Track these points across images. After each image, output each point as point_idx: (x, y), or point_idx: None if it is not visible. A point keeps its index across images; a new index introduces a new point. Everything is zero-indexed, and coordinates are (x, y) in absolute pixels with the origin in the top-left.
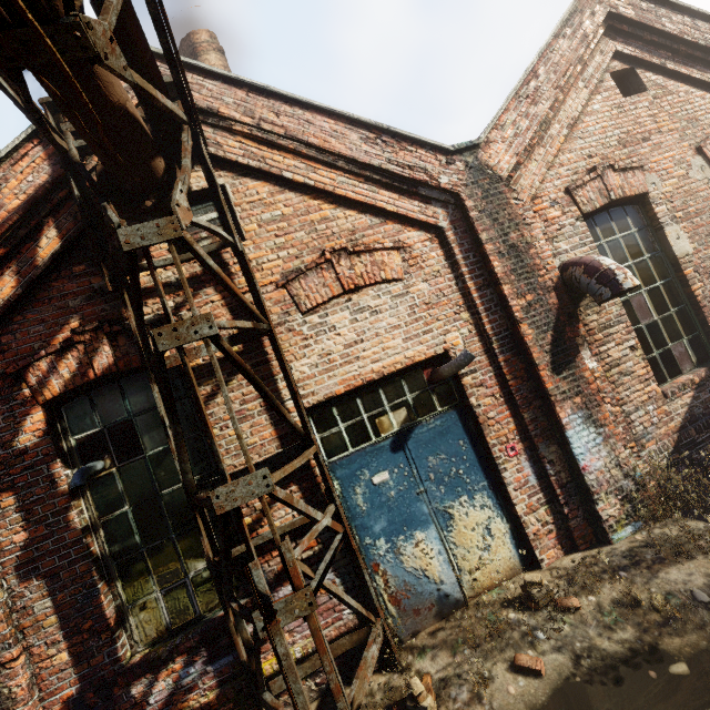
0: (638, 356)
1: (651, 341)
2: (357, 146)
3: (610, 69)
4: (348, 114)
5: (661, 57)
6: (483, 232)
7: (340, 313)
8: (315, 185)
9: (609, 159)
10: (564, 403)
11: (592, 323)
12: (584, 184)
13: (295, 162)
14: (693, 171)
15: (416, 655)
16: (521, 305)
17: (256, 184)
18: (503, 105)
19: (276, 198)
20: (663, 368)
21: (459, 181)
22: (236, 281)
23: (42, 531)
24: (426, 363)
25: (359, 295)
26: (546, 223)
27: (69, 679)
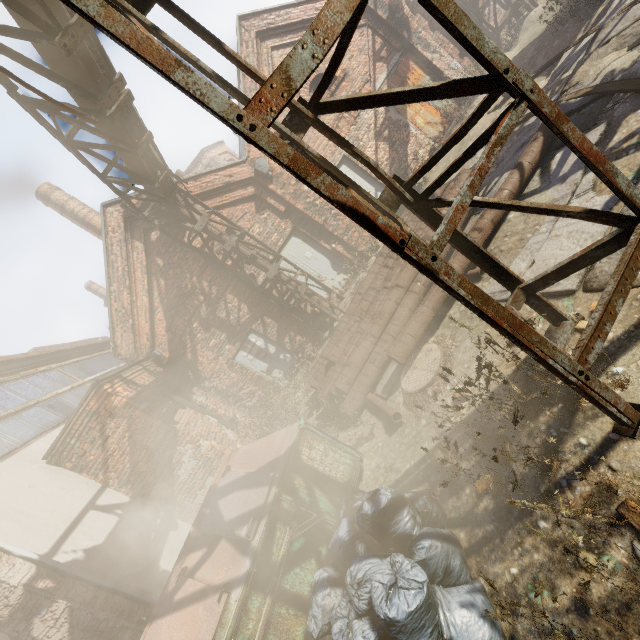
0: None
1: None
2: None
3: None
4: None
5: None
6: None
7: None
8: None
9: None
10: None
11: None
12: None
13: None
14: None
15: (523, 11)
16: None
17: None
18: None
19: None
20: None
21: None
22: None
23: (429, 20)
24: None
25: None
26: None
27: (456, 50)
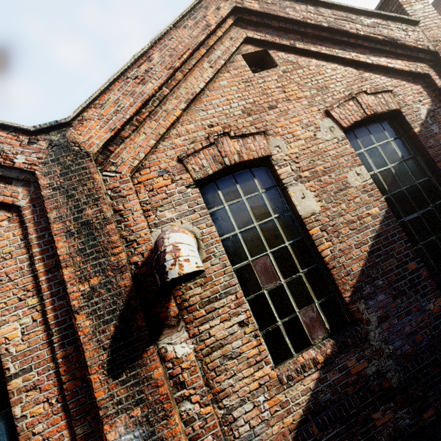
0: (249, 333)
1: (275, 308)
2: None
3: (243, 51)
4: None
5: (291, 39)
6: (53, 210)
7: None
8: None
9: (231, 126)
10: (116, 417)
11: (194, 297)
12: (197, 152)
13: None
14: (322, 132)
15: None
16: (83, 291)
17: None
18: (102, 86)
19: None
20: (288, 341)
21: (38, 159)
22: None
23: None
24: None
25: None
26: (151, 192)
27: None
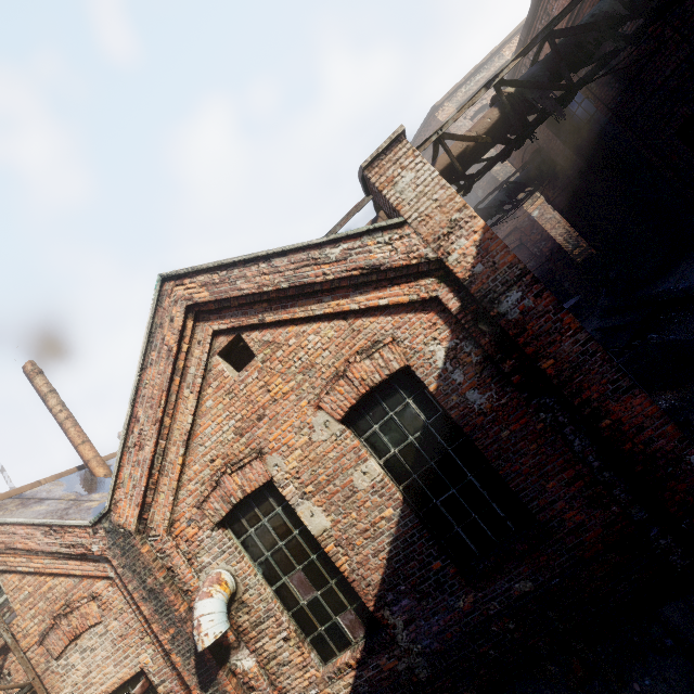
0: (293, 645)
1: (314, 618)
2: (42, 541)
3: (217, 350)
4: (28, 522)
5: (258, 312)
6: (129, 584)
7: (74, 655)
8: (35, 571)
9: (230, 455)
10: None
11: (245, 623)
12: (208, 497)
13: (21, 558)
14: (317, 432)
15: None
16: (168, 638)
17: (12, 576)
18: (115, 469)
19: (23, 582)
20: (331, 643)
21: (105, 546)
22: (21, 645)
23: None
24: (140, 672)
25: (81, 640)
26: (188, 542)
27: None
